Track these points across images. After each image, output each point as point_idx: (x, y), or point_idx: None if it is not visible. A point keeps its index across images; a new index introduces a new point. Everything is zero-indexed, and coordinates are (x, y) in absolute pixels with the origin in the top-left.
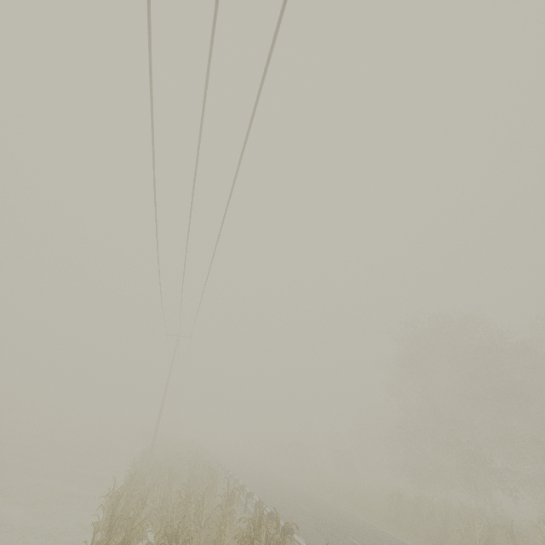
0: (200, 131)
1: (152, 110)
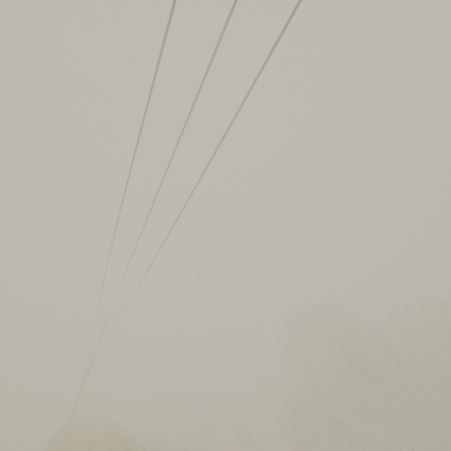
0: (161, 183)
1: (130, 170)
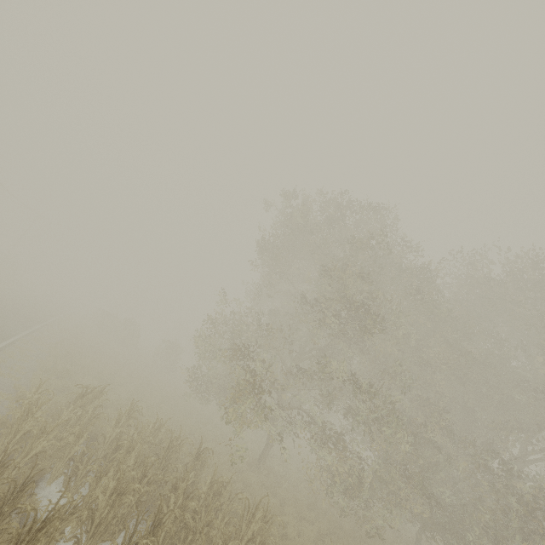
0: None
1: None
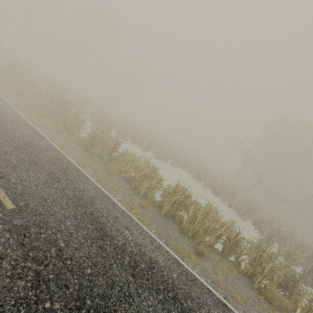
0: None
1: None
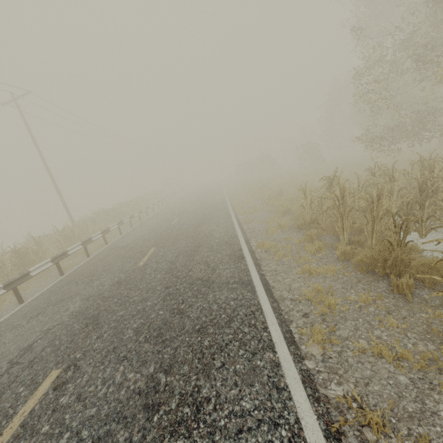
0: None
1: None
